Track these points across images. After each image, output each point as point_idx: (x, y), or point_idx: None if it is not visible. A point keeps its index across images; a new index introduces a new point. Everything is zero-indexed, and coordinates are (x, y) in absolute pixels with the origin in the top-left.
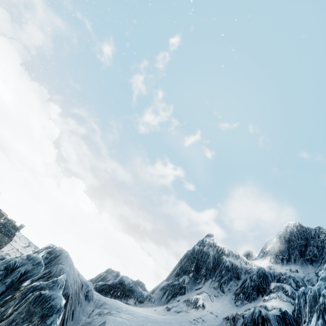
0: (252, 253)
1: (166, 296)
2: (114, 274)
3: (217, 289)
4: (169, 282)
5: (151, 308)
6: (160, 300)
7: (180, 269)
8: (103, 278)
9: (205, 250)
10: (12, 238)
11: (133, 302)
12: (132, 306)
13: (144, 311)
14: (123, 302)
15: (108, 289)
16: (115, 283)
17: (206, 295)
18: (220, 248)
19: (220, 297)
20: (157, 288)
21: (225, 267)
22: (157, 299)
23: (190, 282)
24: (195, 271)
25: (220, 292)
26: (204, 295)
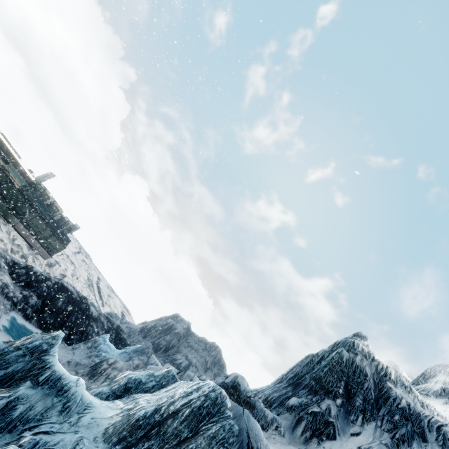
0: (397, 369)
1: (303, 430)
2: (185, 326)
3: None
4: (301, 401)
5: None
6: (292, 433)
7: (317, 383)
8: (170, 327)
9: (358, 362)
10: (66, 244)
11: None
12: None
13: None
14: None
15: None
16: (226, 385)
17: None
18: (381, 365)
19: None
20: (277, 400)
21: (399, 408)
22: (287, 429)
23: (339, 416)
24: (345, 396)
25: None
26: None
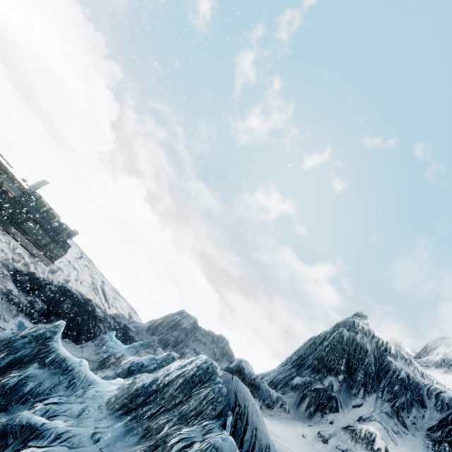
0: (400, 345)
1: (307, 406)
2: (192, 321)
3: (392, 417)
4: (304, 380)
5: (291, 426)
6: (296, 409)
7: (319, 362)
8: (176, 323)
9: (359, 340)
10: (66, 250)
11: (258, 404)
12: None
13: (291, 438)
14: None
15: None
16: (231, 370)
17: (381, 427)
18: (381, 341)
19: (404, 437)
20: (282, 381)
21: (399, 379)
22: (292, 406)
23: (341, 390)
24: (347, 372)
25: (399, 425)
26: (377, 427)
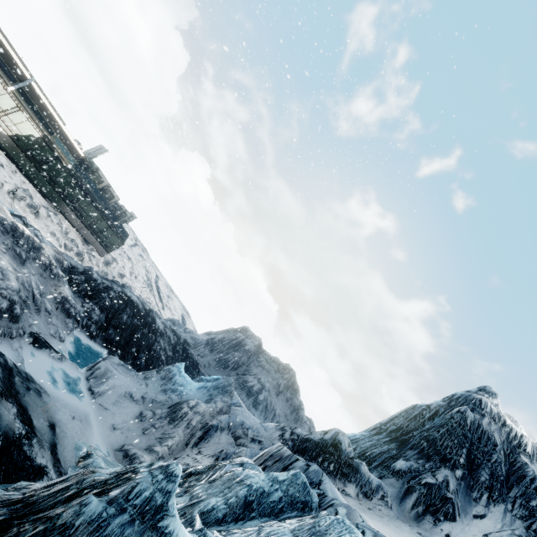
0: (516, 426)
1: (414, 503)
2: (256, 343)
3: None
4: (410, 466)
5: (398, 532)
6: (399, 504)
7: (430, 445)
8: (239, 342)
9: (485, 426)
10: (124, 240)
11: (354, 491)
12: (354, 503)
13: None
14: (338, 487)
15: (314, 452)
16: (325, 443)
17: None
18: (514, 432)
19: None
20: (378, 459)
21: None
22: (394, 498)
23: (459, 491)
24: (467, 468)
25: None
26: None
